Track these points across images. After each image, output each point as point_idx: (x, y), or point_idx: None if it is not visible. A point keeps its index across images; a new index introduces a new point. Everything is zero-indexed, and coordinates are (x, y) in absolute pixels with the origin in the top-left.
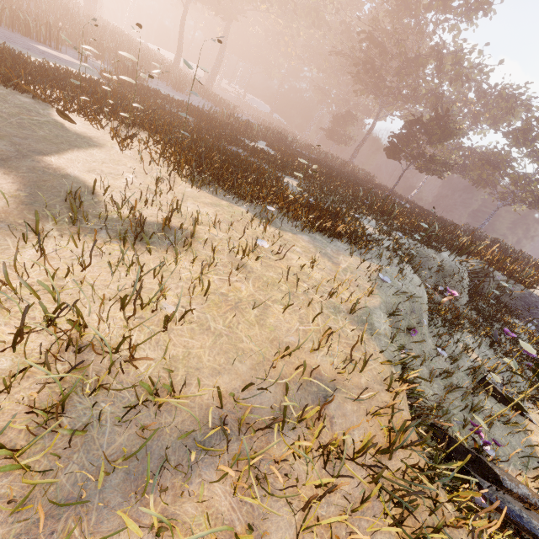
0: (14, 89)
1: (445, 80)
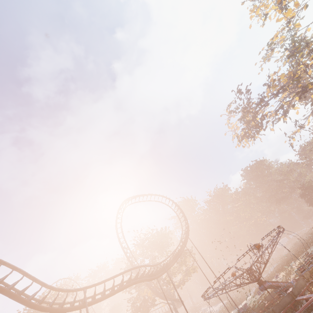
0: None
1: (290, 173)
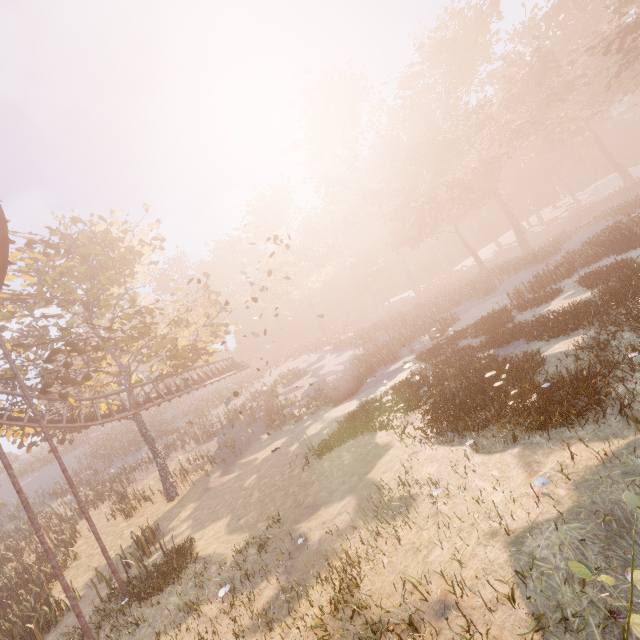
0: (364, 434)
1: None
